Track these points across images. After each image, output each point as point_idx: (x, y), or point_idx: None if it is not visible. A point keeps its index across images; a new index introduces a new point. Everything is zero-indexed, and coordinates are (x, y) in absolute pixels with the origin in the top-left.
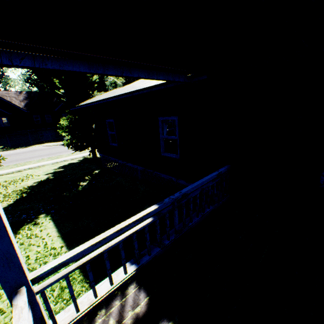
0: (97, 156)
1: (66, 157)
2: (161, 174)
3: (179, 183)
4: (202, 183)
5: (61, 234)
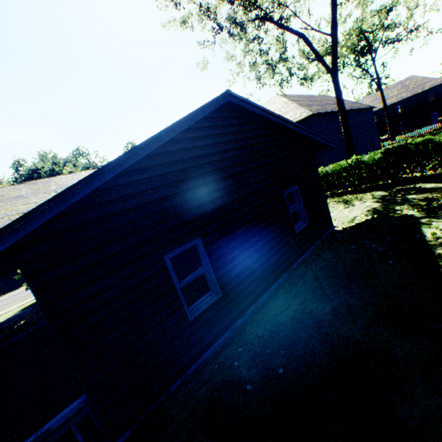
0: None
1: None
2: None
3: None
4: (13, 317)
5: None
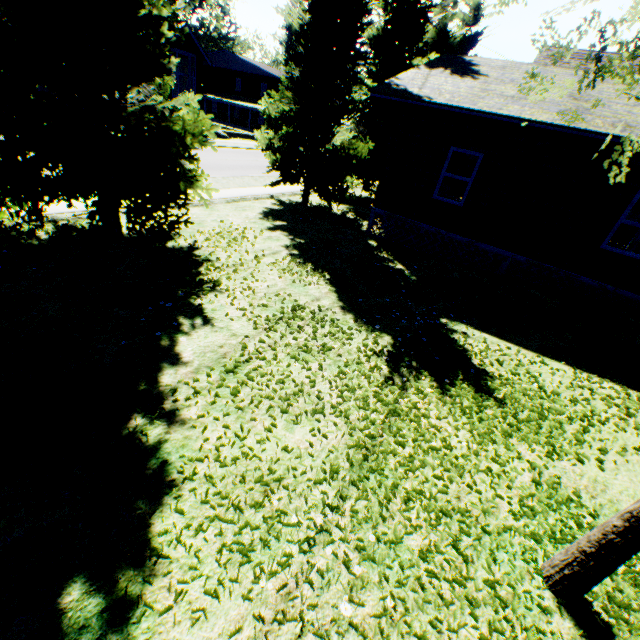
0: (299, 201)
1: (231, 190)
2: (579, 276)
3: (621, 293)
4: None
5: (536, 352)
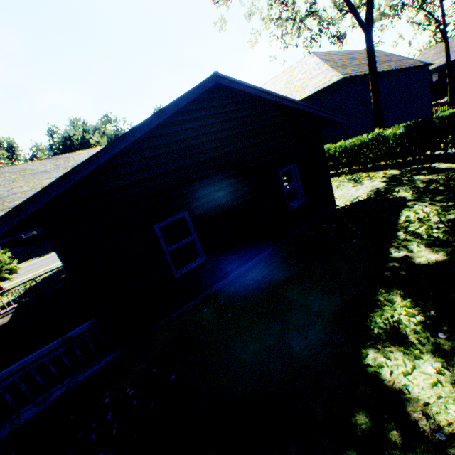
0: None
1: None
2: None
3: None
4: (53, 270)
5: None
